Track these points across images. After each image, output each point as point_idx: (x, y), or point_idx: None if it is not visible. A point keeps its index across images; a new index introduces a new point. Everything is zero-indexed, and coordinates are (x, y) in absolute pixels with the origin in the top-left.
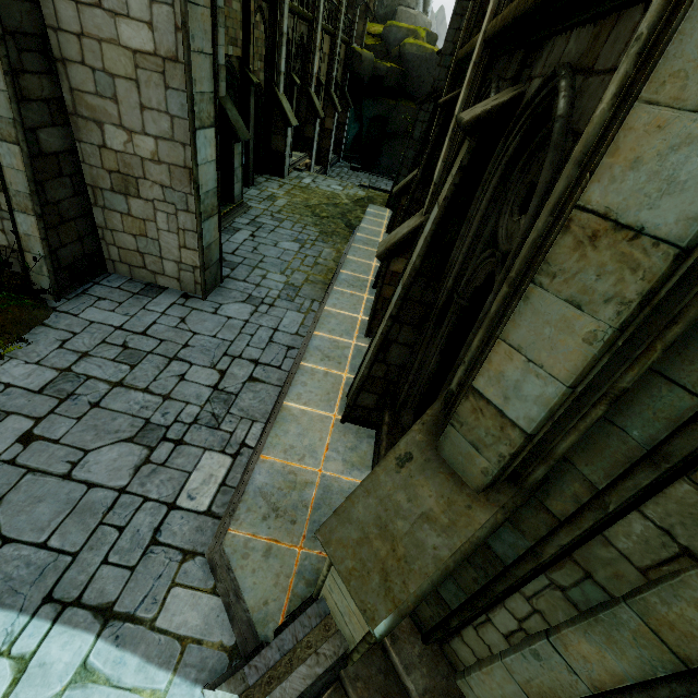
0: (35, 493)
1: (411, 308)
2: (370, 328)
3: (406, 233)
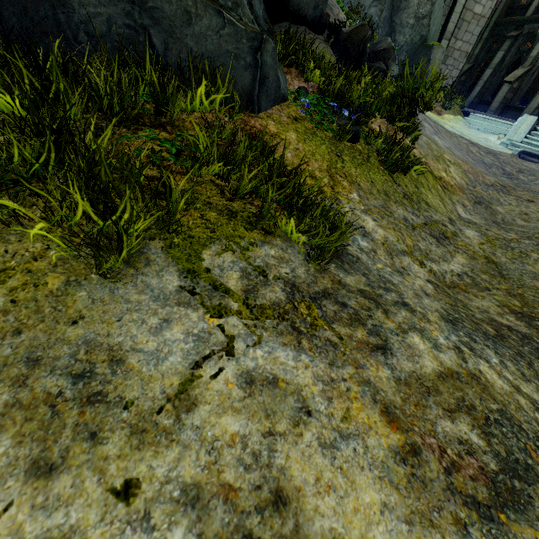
0: None
1: None
2: (495, 111)
3: (523, 73)
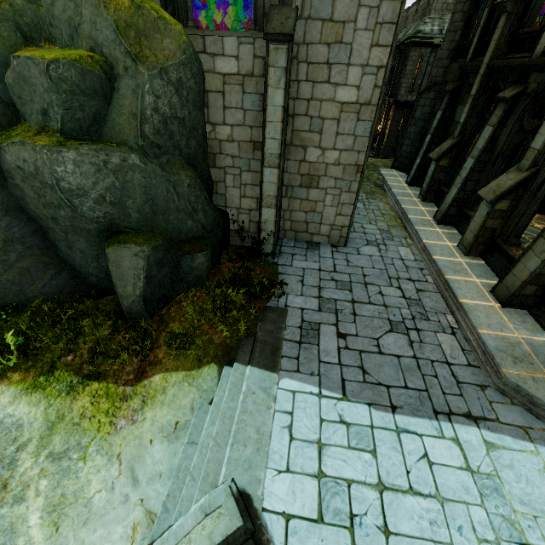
0: (375, 362)
1: None
2: (470, 249)
3: (513, 184)
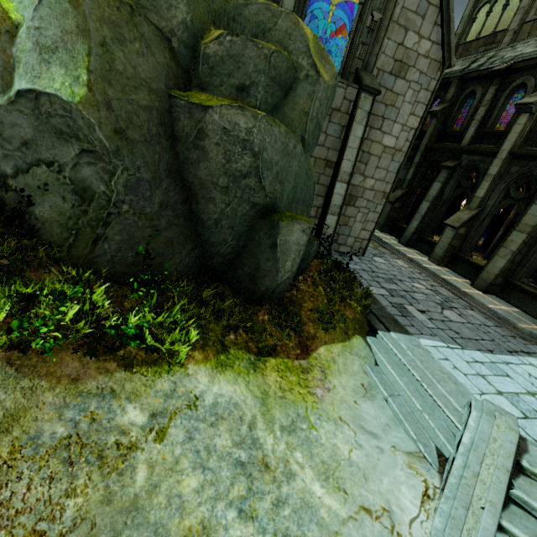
0: (455, 327)
1: (530, 239)
2: (441, 261)
3: (470, 217)
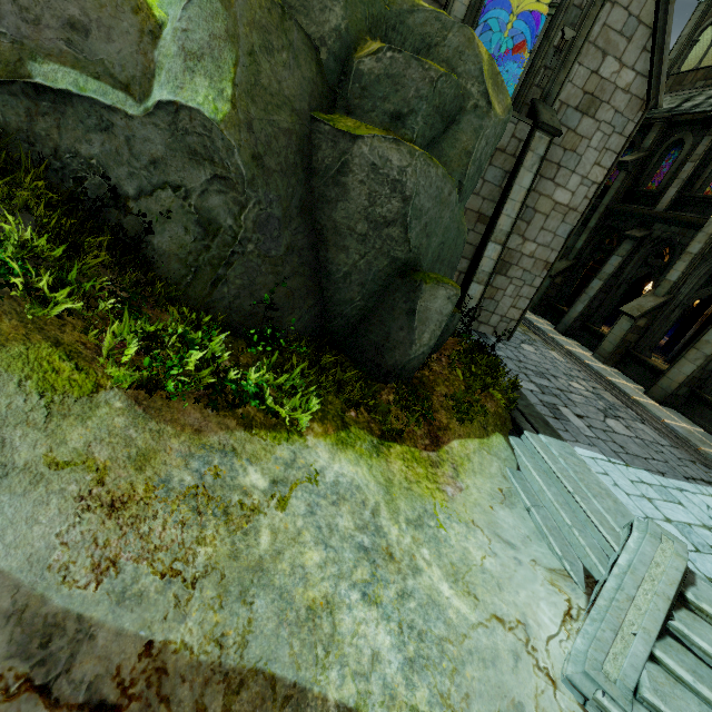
0: (620, 440)
1: None
2: (608, 359)
3: (655, 305)
